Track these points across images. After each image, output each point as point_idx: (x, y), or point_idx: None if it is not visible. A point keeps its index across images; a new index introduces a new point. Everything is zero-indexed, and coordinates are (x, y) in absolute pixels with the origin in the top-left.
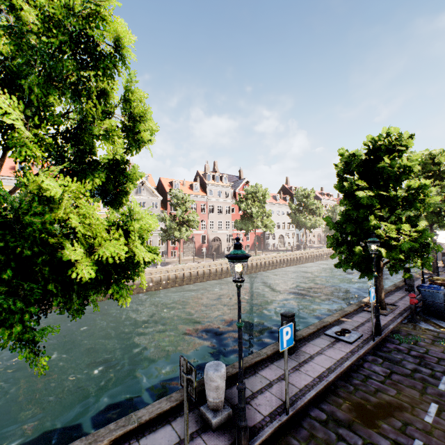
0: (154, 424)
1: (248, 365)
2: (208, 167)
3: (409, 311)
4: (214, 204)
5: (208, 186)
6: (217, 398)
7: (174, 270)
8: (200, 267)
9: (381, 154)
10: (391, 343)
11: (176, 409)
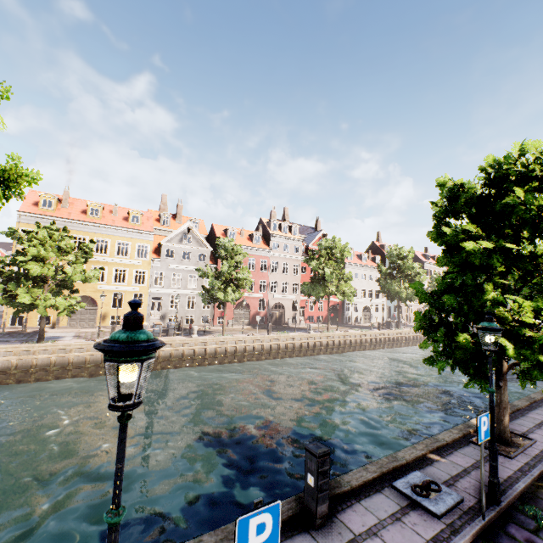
0: None
1: None
2: (274, 214)
3: None
4: (278, 261)
5: (272, 238)
6: None
7: (214, 343)
8: (249, 341)
9: (509, 184)
10: (519, 525)
11: None
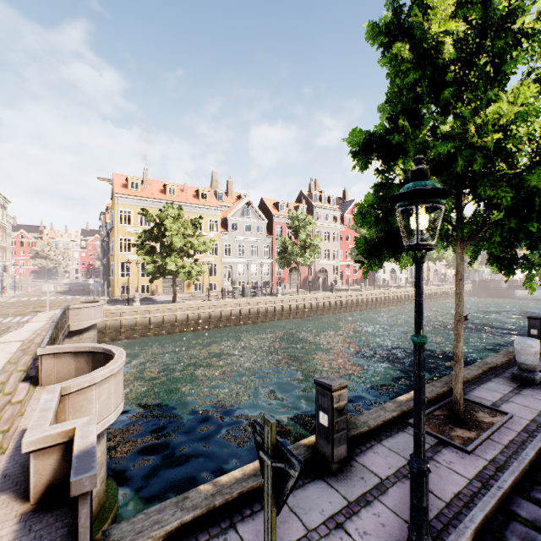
0: (477, 381)
1: (509, 357)
2: (313, 186)
3: None
4: (321, 230)
5: (315, 209)
6: (534, 361)
7: (295, 300)
8: (320, 298)
9: None
10: None
11: (482, 375)
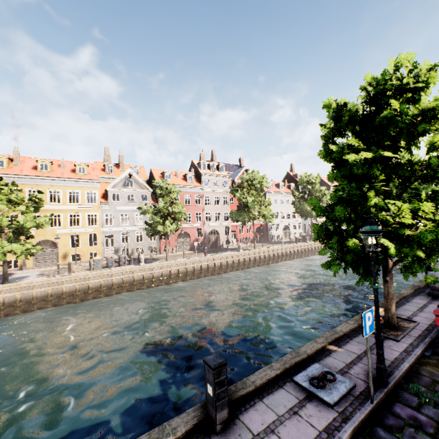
0: None
1: None
2: (203, 156)
3: (434, 333)
4: (210, 195)
5: (202, 176)
6: None
7: (160, 268)
8: (189, 263)
9: (386, 99)
10: (403, 404)
11: None
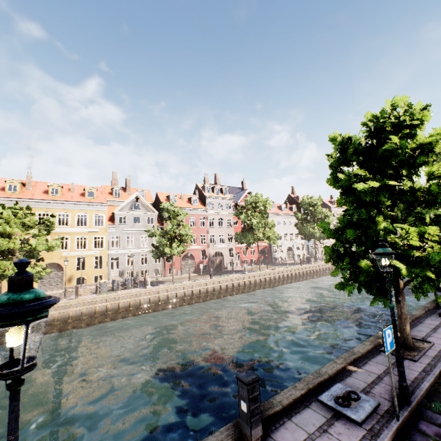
0: None
1: None
2: (207, 179)
3: None
4: (214, 217)
5: (207, 199)
6: None
7: (166, 290)
8: (195, 286)
9: (386, 134)
10: (428, 421)
11: None
